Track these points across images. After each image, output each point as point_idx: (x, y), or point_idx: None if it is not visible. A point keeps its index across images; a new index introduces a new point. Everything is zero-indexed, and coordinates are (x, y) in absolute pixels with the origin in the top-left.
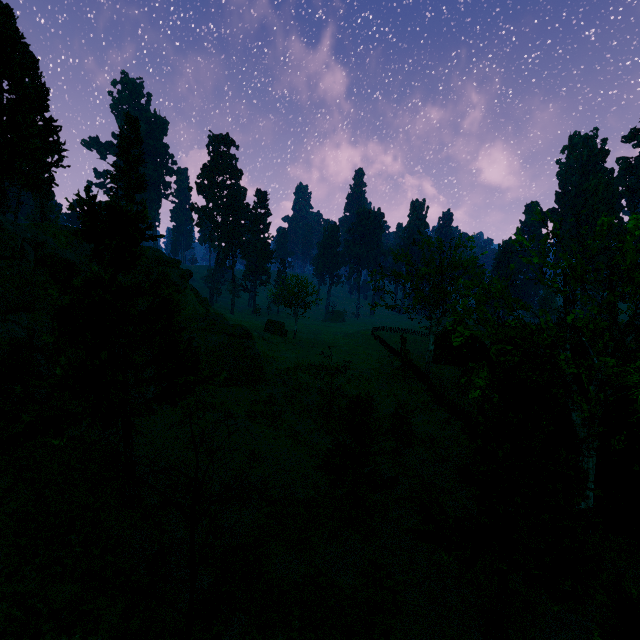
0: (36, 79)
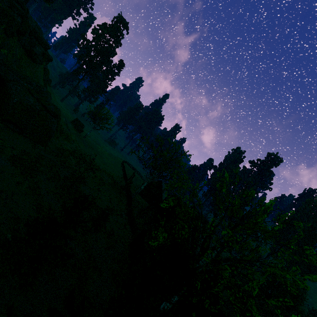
0: None
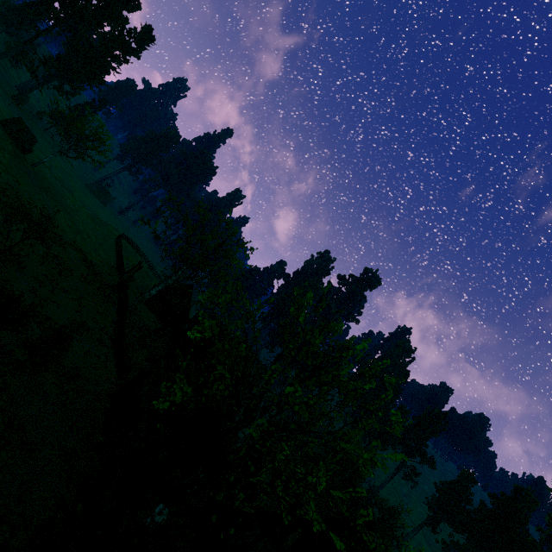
0: None
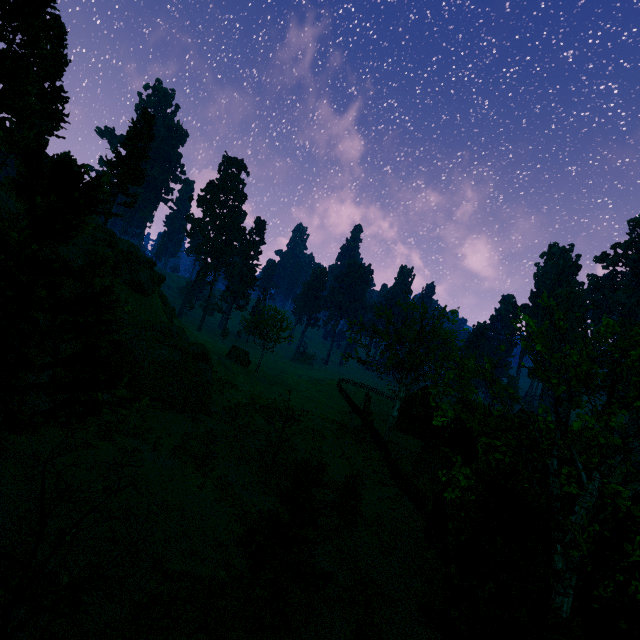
0: (59, 48)
